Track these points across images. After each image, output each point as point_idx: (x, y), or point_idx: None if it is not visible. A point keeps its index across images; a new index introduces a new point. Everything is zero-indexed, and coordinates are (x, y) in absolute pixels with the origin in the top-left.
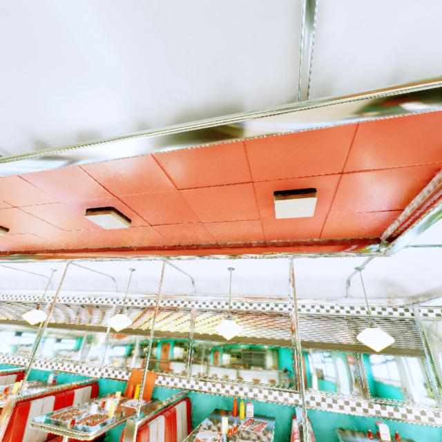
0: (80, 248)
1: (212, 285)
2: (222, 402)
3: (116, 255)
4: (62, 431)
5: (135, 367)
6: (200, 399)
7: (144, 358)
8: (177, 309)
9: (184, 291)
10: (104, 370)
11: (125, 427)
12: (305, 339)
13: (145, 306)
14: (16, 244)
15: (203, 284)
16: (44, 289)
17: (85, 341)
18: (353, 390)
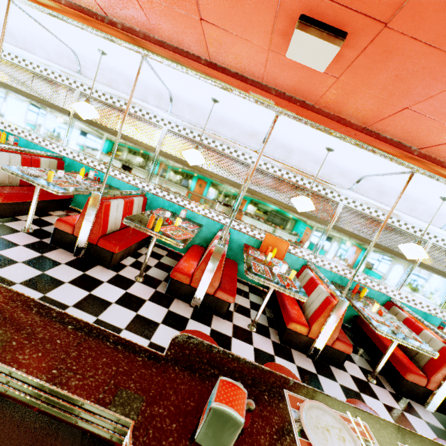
0: (334, 113)
1: (375, 191)
2: (337, 279)
3: (390, 151)
4: (282, 290)
5: (266, 230)
6: (321, 272)
7: (277, 227)
8: (324, 197)
9: (340, 183)
10: (236, 223)
11: (333, 301)
12: (427, 263)
13: (290, 181)
14: (253, 64)
15: (367, 186)
16: (158, 106)
17: (213, 190)
18: (435, 301)
